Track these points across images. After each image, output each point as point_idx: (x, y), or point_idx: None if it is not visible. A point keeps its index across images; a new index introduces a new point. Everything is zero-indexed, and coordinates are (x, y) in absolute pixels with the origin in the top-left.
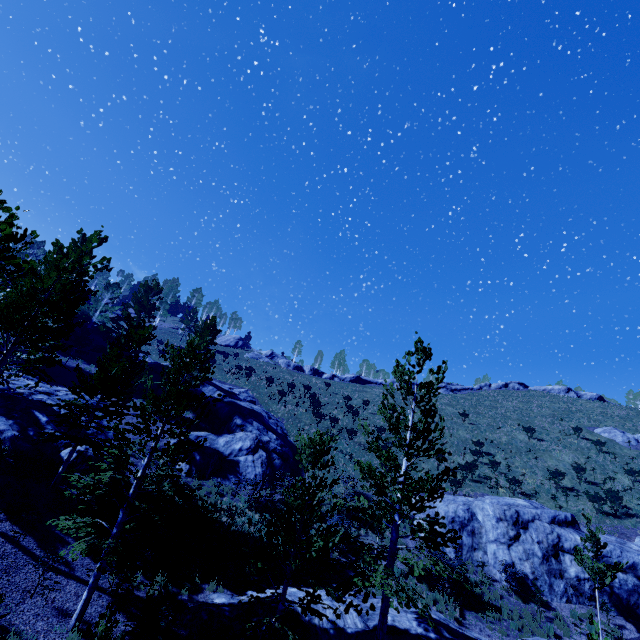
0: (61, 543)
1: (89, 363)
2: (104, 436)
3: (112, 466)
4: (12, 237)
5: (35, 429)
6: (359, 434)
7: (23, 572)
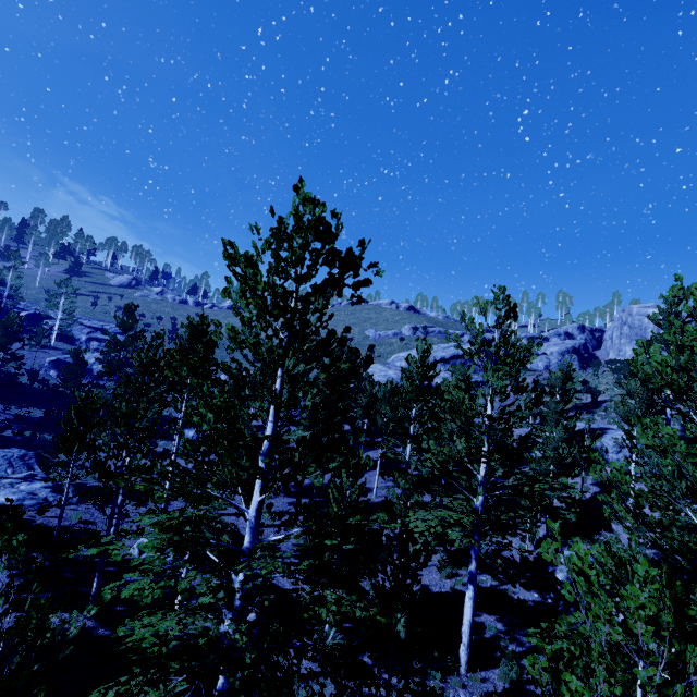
0: None
1: None
2: None
3: None
4: None
5: None
6: None
7: None
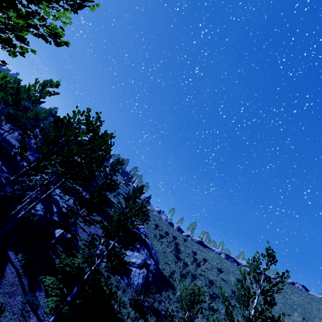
0: (38, 287)
1: (80, 186)
2: (75, 228)
3: (82, 258)
4: (98, 134)
5: (50, 214)
6: (197, 279)
7: (16, 299)
